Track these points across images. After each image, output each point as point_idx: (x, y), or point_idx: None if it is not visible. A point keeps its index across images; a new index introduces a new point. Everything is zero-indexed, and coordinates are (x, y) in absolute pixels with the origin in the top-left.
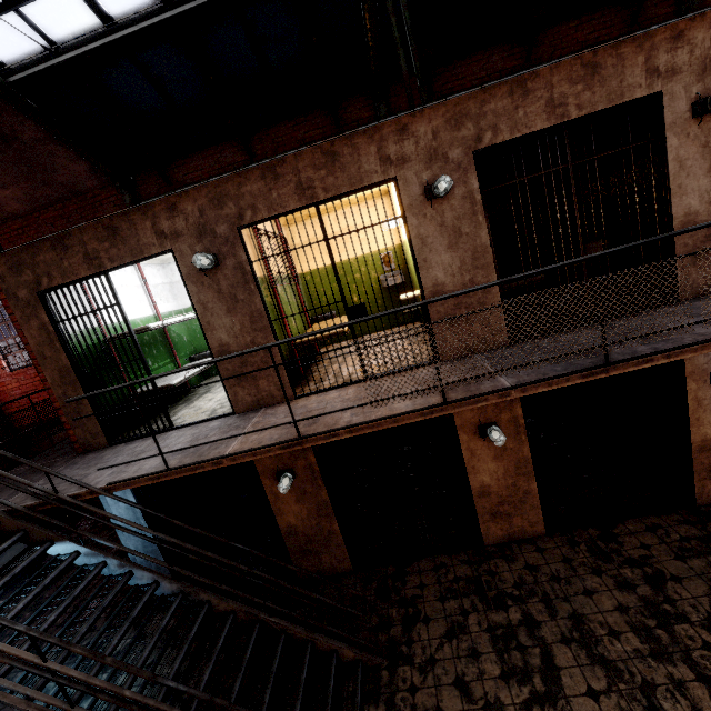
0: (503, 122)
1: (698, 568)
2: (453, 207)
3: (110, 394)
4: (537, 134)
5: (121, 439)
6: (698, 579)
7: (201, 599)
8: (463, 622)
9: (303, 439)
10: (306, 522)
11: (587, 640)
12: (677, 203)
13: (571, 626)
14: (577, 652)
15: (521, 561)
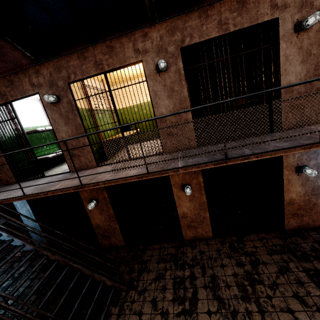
0: (195, 32)
1: (276, 259)
2: (170, 76)
3: (16, 159)
4: (212, 40)
5: (22, 180)
6: (274, 264)
7: (44, 253)
8: (164, 274)
9: (83, 185)
10: (104, 223)
11: (214, 288)
12: (283, 79)
13: (210, 280)
14: (208, 293)
15: (198, 248)
